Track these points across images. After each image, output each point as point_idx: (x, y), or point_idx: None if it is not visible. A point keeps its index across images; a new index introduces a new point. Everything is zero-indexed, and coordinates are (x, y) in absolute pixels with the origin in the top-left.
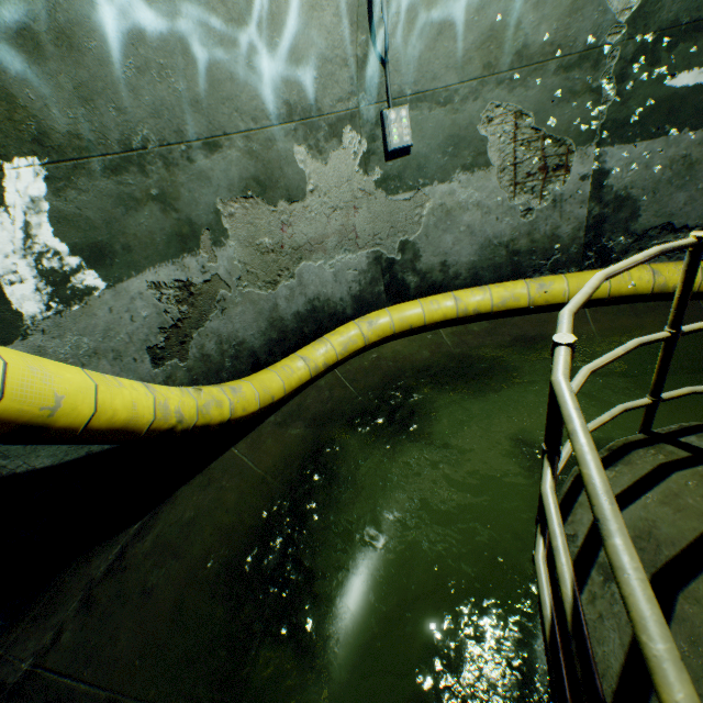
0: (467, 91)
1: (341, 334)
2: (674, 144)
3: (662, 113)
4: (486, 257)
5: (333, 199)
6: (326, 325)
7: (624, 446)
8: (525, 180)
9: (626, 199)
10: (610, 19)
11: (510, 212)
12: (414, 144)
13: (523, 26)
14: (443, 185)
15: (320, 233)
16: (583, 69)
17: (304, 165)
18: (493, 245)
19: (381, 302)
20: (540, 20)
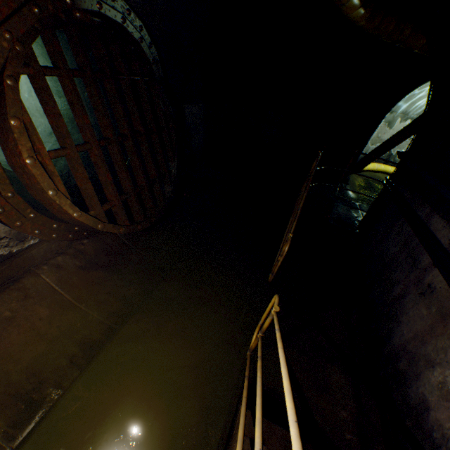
0: None
1: (373, 164)
2: None
3: None
4: None
5: (393, 133)
6: None
7: None
8: None
9: None
10: None
11: None
12: None
13: None
14: None
15: (385, 139)
16: None
17: (396, 123)
18: None
19: (380, 162)
20: None
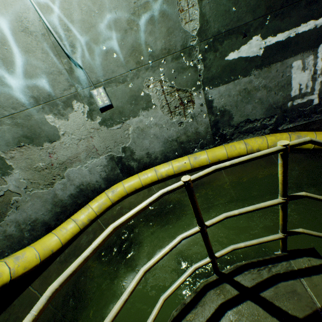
0: (132, 75)
1: (97, 201)
2: (238, 84)
3: (228, 71)
4: (168, 147)
5: (77, 135)
6: (91, 196)
7: (204, 287)
8: (175, 110)
9: (225, 111)
10: (188, 34)
11: (172, 125)
12: (114, 102)
13: (148, 43)
14: (135, 118)
15: (74, 153)
16: (185, 58)
17: (54, 123)
18: (169, 141)
19: (120, 177)
20: (155, 39)
